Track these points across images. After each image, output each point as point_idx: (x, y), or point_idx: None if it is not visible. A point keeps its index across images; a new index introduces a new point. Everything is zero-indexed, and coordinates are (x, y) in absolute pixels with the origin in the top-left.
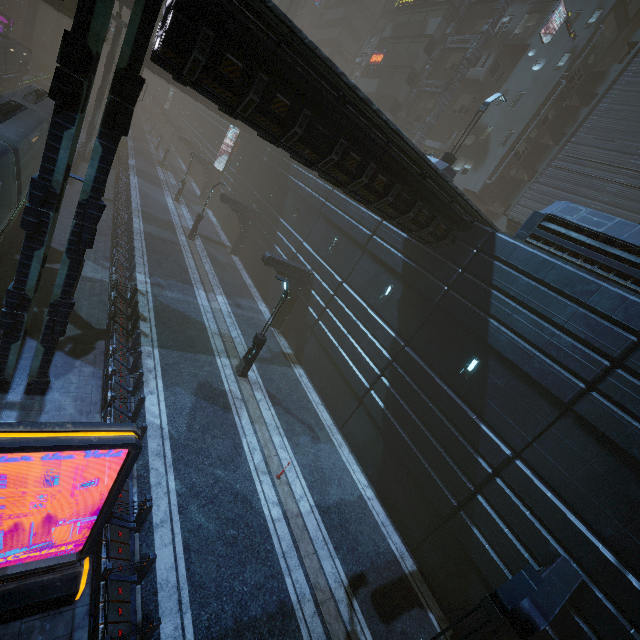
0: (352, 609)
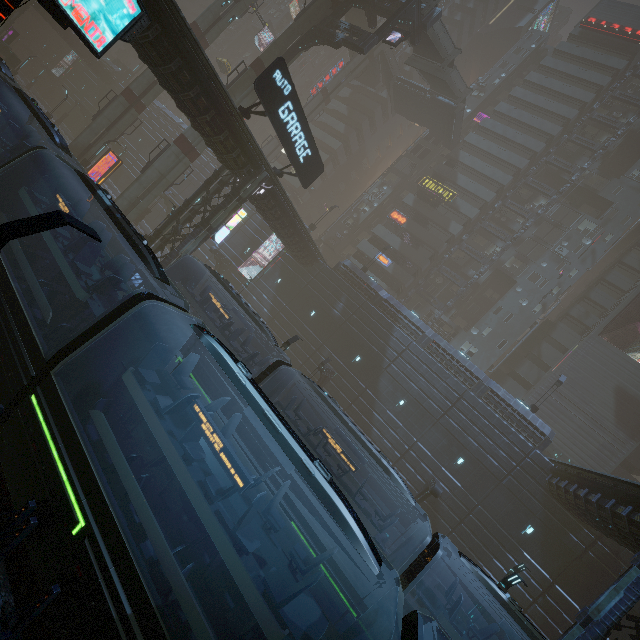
0: None
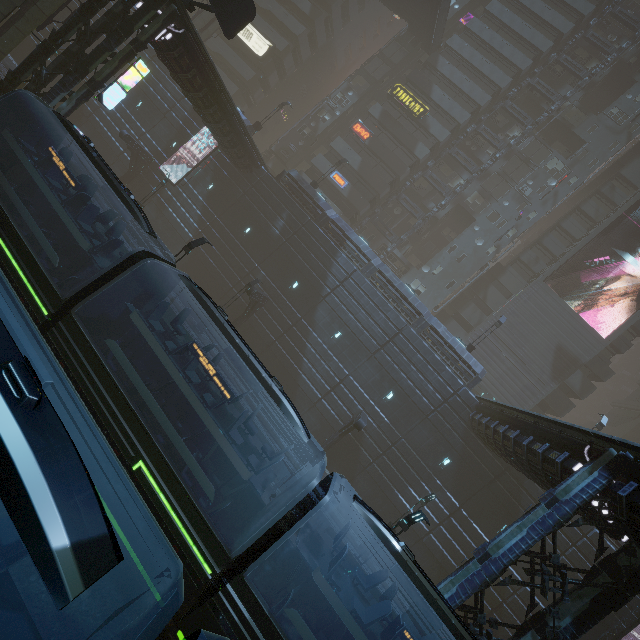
0: None
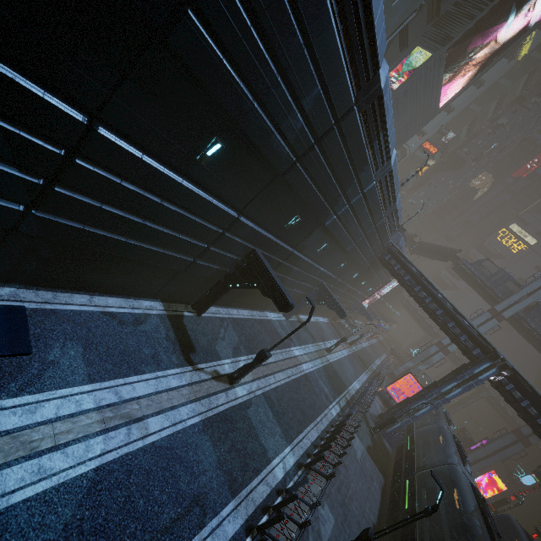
0: None
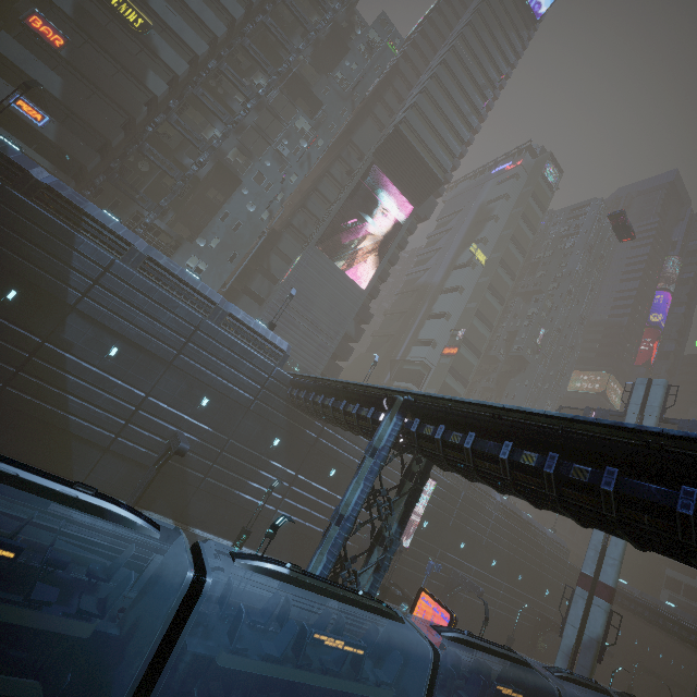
0: None
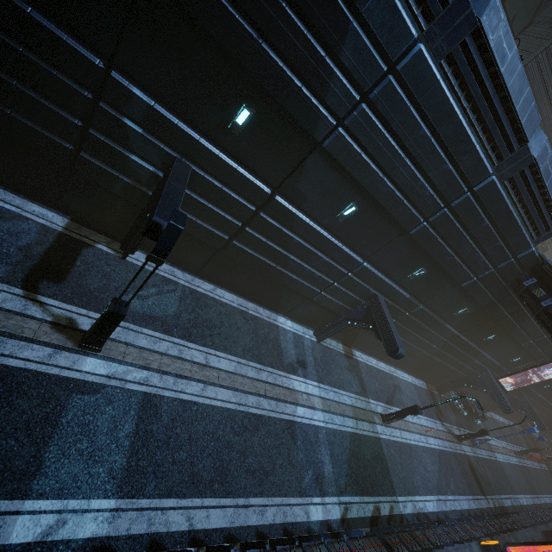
0: (445, 426)
